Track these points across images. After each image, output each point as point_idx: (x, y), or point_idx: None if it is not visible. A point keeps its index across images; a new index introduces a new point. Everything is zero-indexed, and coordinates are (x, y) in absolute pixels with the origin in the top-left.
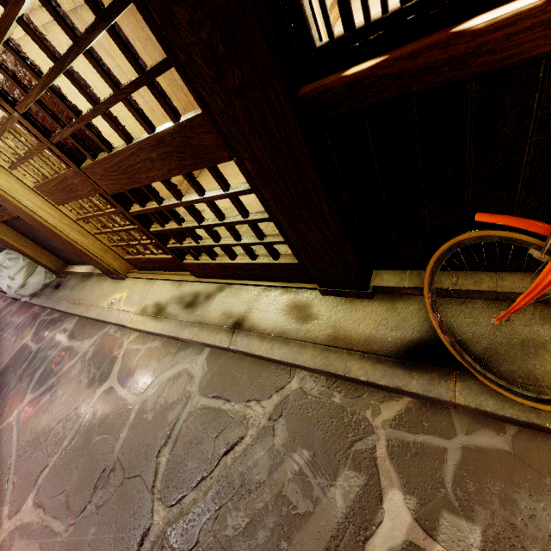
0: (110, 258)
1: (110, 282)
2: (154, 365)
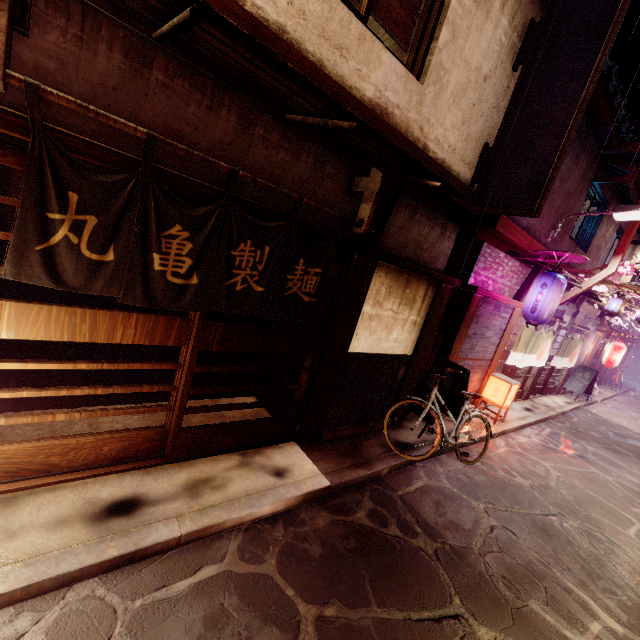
0: None
1: None
2: None
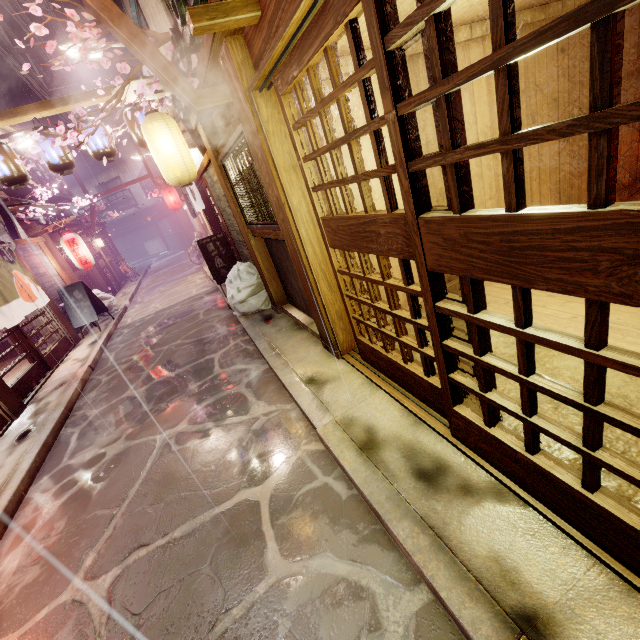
0: (340, 327)
1: (320, 350)
2: (325, 526)
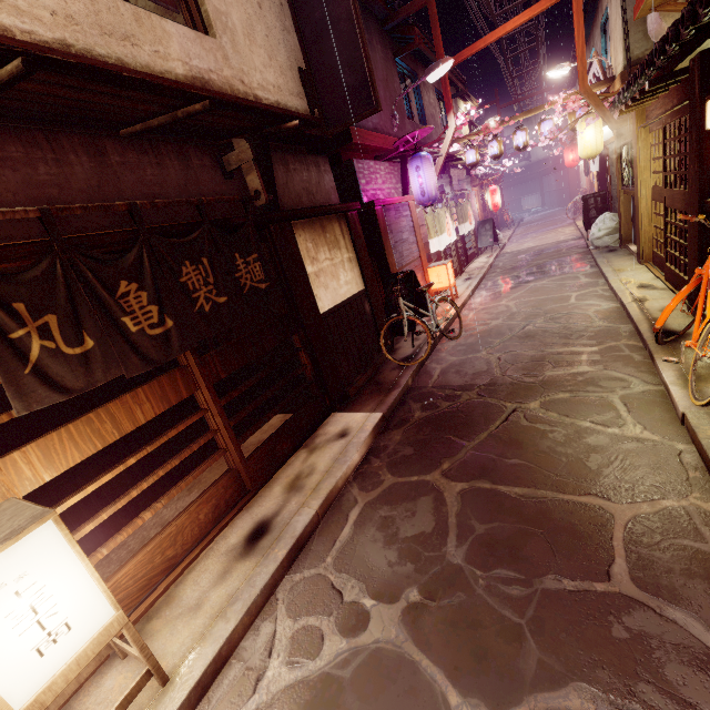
0: (648, 246)
1: (633, 262)
2: (594, 298)
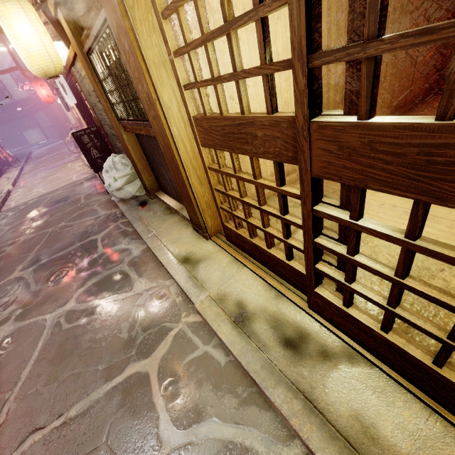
0: (208, 215)
1: (191, 232)
2: (209, 392)
